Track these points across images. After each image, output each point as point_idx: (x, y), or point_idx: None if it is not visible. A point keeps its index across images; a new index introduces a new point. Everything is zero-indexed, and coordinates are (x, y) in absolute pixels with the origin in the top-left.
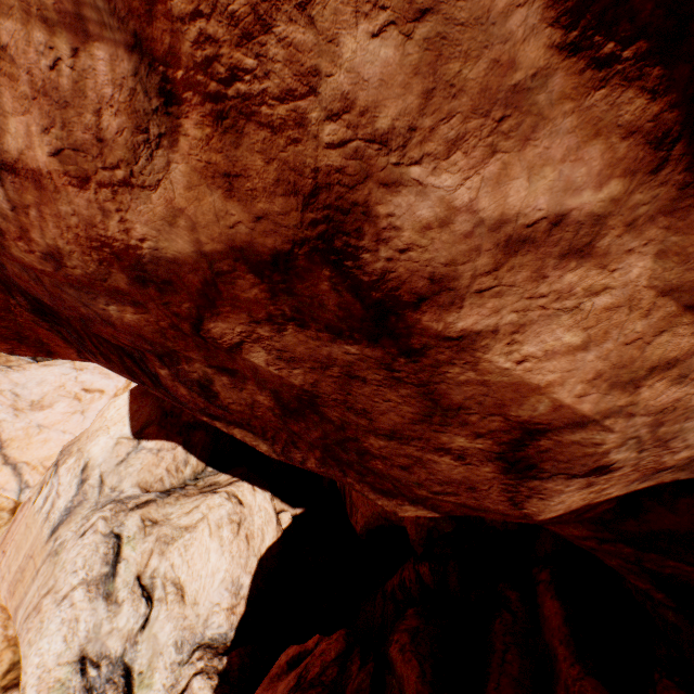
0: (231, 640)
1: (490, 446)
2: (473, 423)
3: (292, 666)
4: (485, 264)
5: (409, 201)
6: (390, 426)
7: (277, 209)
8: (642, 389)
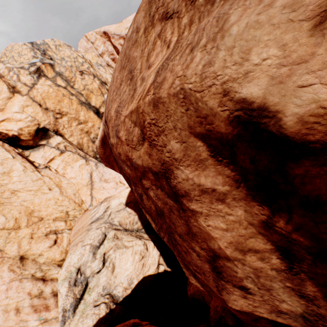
0: (120, 301)
1: (206, 255)
2: (199, 242)
3: (133, 325)
4: (197, 193)
5: (180, 172)
6: (180, 232)
7: (157, 163)
8: (247, 256)
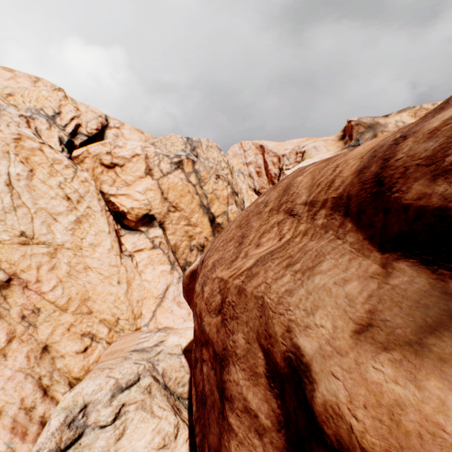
0: None
1: None
2: None
3: None
4: (240, 406)
5: (234, 370)
6: (210, 442)
7: (220, 343)
8: None
